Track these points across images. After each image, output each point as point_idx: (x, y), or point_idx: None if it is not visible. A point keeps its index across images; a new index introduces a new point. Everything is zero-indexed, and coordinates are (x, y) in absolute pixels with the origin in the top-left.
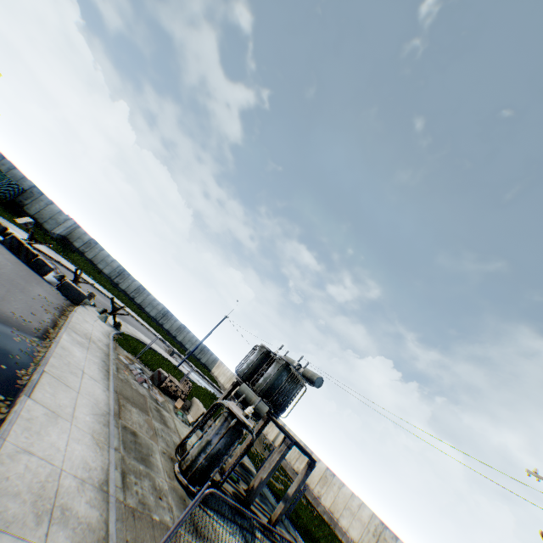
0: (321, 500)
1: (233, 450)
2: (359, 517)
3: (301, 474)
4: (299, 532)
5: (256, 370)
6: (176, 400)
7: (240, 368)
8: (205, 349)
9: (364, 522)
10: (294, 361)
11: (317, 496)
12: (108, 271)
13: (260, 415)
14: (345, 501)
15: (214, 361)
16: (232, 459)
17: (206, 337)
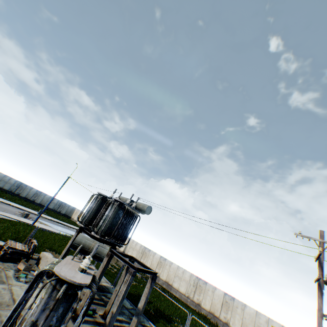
0: (160, 277)
1: (68, 320)
2: (184, 279)
3: (147, 288)
4: (151, 318)
5: (96, 214)
6: (20, 261)
7: (83, 216)
8: (63, 204)
9: (187, 280)
10: (128, 198)
11: (157, 276)
12: None
13: (101, 258)
14: (175, 273)
15: (72, 210)
16: (83, 301)
17: (54, 196)
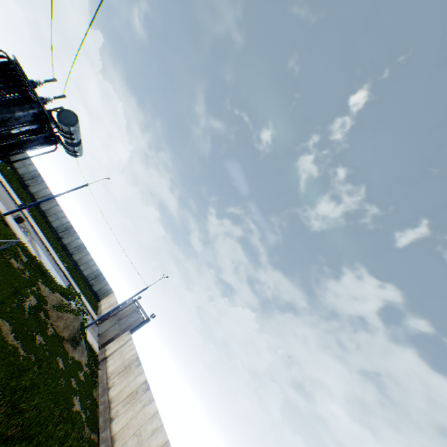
0: (112, 422)
1: None
2: None
3: None
4: None
5: None
6: None
7: None
8: (101, 277)
9: None
10: None
11: (111, 418)
12: (22, 172)
13: None
14: (140, 424)
15: (107, 293)
16: None
17: (54, 196)
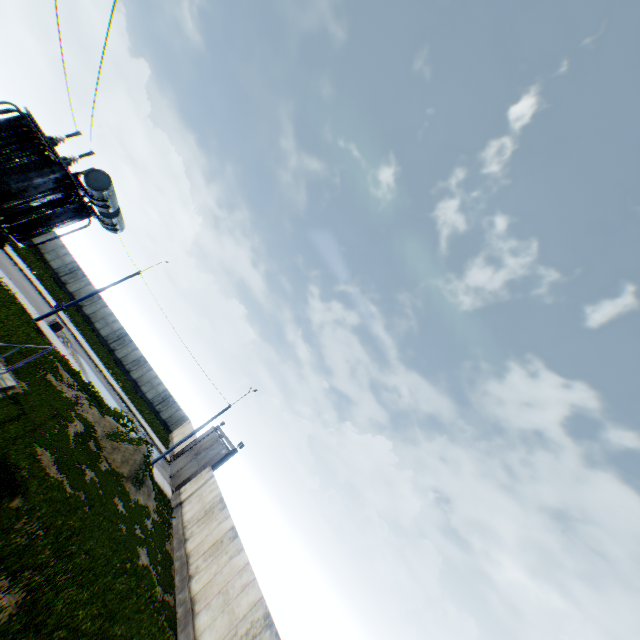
0: (191, 581)
1: None
2: (232, 607)
3: None
4: None
5: None
6: None
7: None
8: (170, 400)
9: (235, 617)
10: None
11: (189, 575)
12: (57, 265)
13: None
14: (226, 580)
15: (180, 421)
16: None
17: (97, 291)
